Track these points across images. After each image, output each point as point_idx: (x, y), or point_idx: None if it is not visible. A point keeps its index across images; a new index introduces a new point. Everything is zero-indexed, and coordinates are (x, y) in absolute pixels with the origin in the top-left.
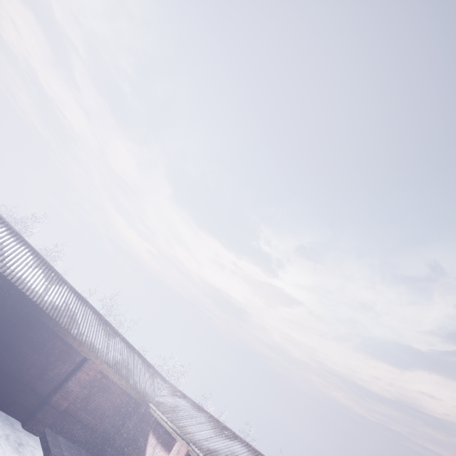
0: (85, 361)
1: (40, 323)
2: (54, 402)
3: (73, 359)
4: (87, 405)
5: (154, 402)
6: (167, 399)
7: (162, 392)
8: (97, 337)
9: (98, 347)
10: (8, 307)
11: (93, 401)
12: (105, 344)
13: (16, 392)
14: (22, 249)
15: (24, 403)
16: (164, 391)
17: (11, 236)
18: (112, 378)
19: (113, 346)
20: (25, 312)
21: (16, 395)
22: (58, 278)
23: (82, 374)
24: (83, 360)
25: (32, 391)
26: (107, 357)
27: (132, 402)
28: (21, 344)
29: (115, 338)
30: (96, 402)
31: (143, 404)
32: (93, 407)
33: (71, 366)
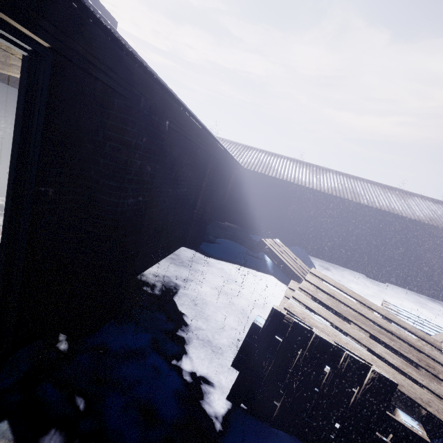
0: None
1: (427, 234)
2: None
3: None
4: None
5: None
6: None
7: None
8: None
9: None
10: (397, 230)
11: None
12: None
13: (441, 287)
14: (362, 184)
15: None
16: None
17: (348, 179)
18: None
19: None
20: (411, 230)
21: (442, 289)
22: (402, 193)
23: None
24: None
25: None
26: None
27: None
28: (422, 253)
29: None
30: None
31: None
32: None
33: None
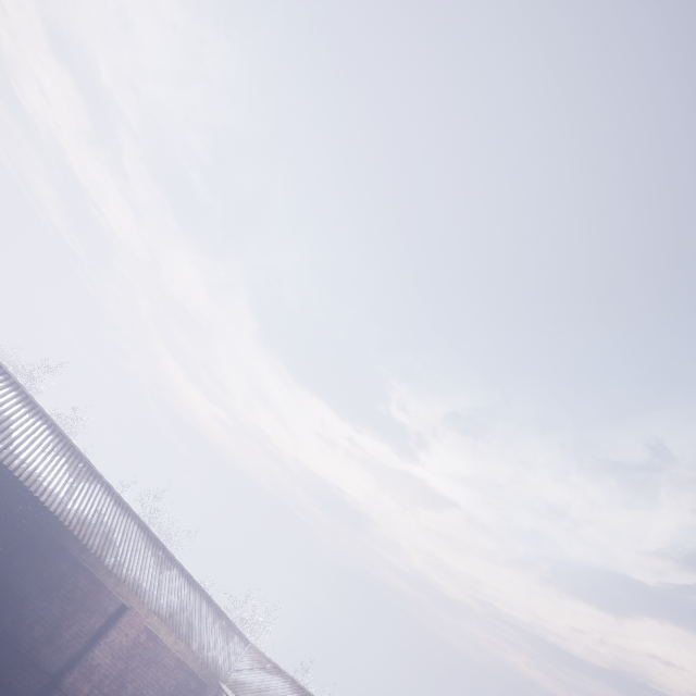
0: (124, 612)
1: (58, 548)
2: (68, 686)
3: (103, 608)
4: (121, 689)
5: (230, 681)
6: (250, 676)
7: (241, 664)
8: (143, 569)
9: (145, 586)
10: (11, 522)
11: (131, 682)
12: (156, 581)
13: (6, 668)
14: (38, 425)
15: (18, 688)
16: (244, 661)
17: (23, 404)
18: (164, 641)
19: (168, 584)
20: (35, 529)
21: (6, 673)
22: (88, 470)
23: (117, 634)
24: (120, 609)
25: (33, 666)
26: (159, 603)
27: (194, 682)
28: (24, 584)
29: (170, 570)
30: (136, 683)
31: (212, 686)
32: (130, 692)
33: (100, 621)
